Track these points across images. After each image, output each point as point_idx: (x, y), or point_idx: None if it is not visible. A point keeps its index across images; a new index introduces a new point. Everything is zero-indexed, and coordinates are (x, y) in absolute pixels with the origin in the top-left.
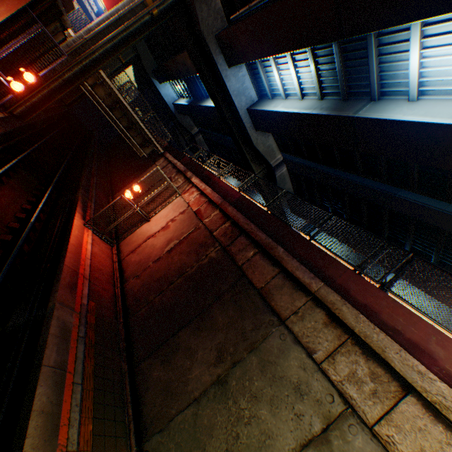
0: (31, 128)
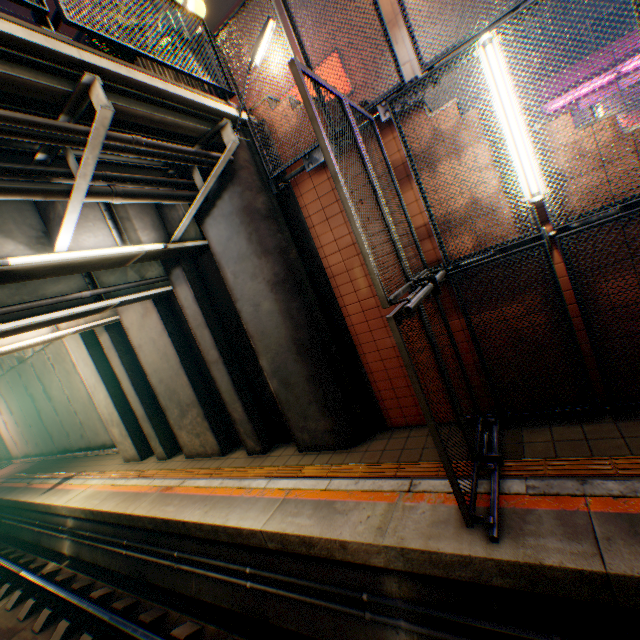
0: None
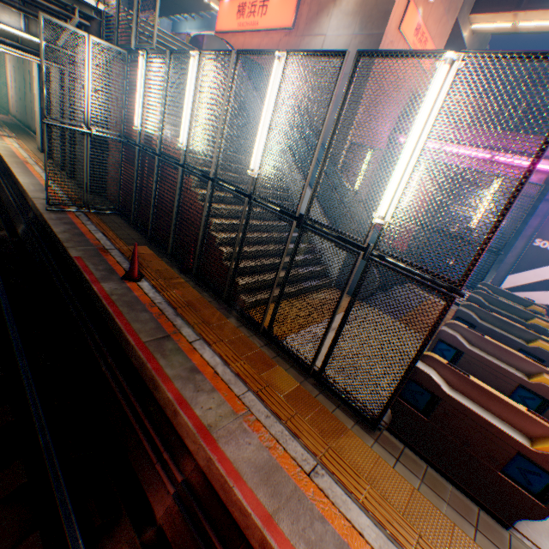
0: None
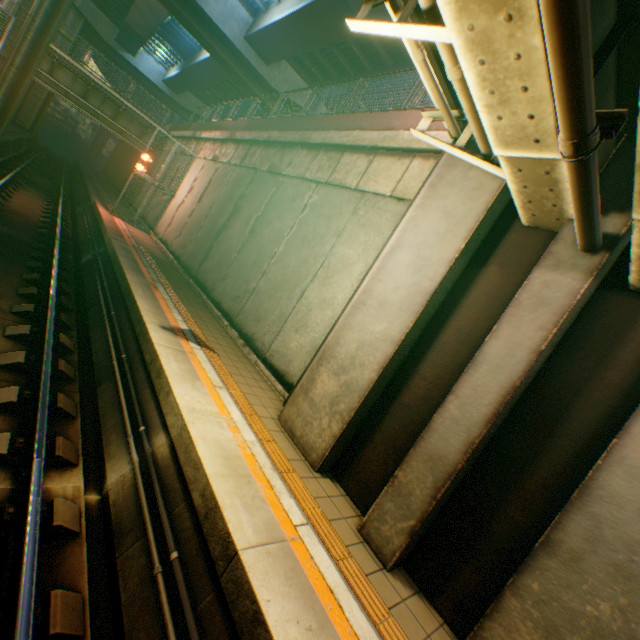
0: (7, 152)
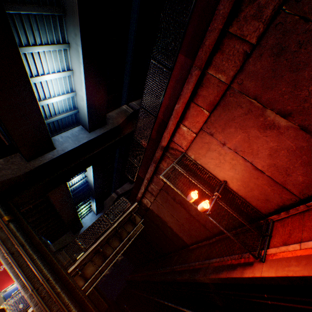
0: None
